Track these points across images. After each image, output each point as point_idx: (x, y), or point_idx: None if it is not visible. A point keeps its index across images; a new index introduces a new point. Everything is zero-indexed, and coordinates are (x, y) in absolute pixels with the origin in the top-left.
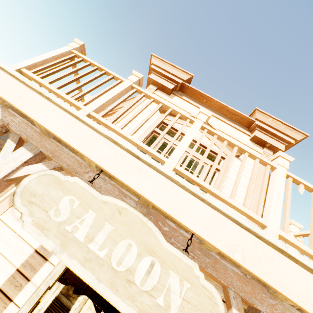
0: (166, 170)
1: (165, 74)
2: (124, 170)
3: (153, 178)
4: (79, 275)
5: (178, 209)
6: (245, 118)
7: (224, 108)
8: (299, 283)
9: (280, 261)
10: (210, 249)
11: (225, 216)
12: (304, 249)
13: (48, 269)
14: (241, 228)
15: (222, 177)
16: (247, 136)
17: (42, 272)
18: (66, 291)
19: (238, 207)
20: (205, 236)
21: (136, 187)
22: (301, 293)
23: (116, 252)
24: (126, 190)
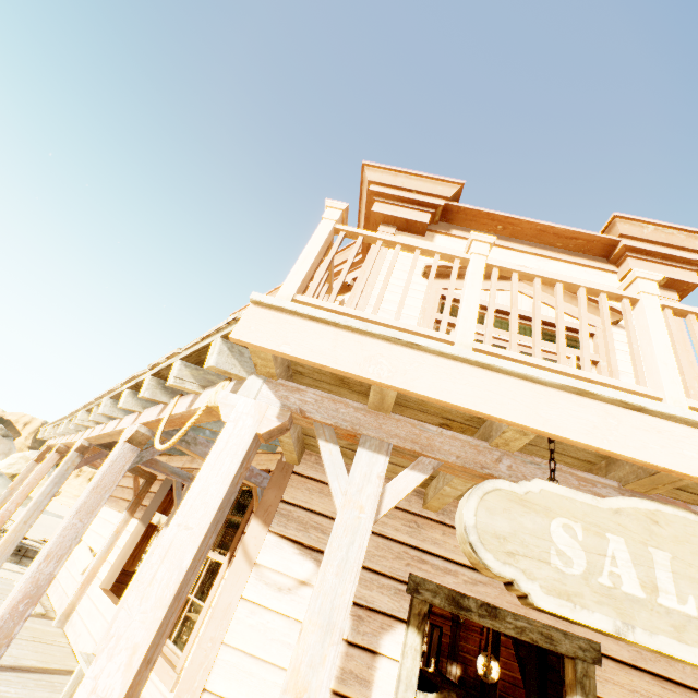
0: None
1: (404, 197)
2: (639, 443)
3: (693, 441)
4: (689, 660)
5: None
6: (596, 240)
7: (547, 232)
8: None
9: None
10: None
11: None
12: None
13: (390, 672)
14: None
15: None
16: (610, 274)
17: (382, 681)
18: None
19: None
20: None
21: (683, 467)
22: None
23: None
24: (586, 473)
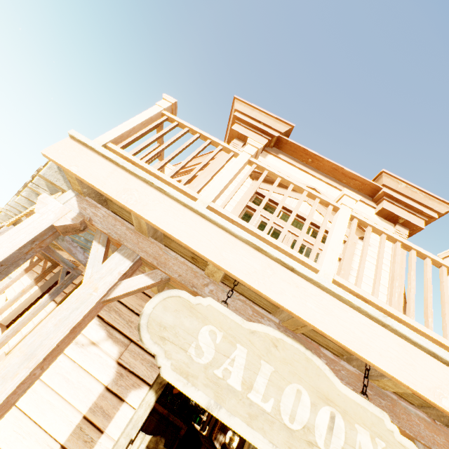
0: (332, 287)
1: (254, 124)
2: (279, 289)
3: (317, 298)
4: (247, 438)
5: (358, 340)
6: (368, 184)
7: (338, 171)
8: None
9: None
10: (385, 387)
11: (415, 346)
12: None
13: (127, 414)
14: (440, 362)
15: (390, 287)
16: (371, 208)
17: (119, 418)
18: (154, 445)
19: (423, 330)
20: (400, 378)
21: (300, 312)
22: None
23: (285, 403)
24: (261, 308)
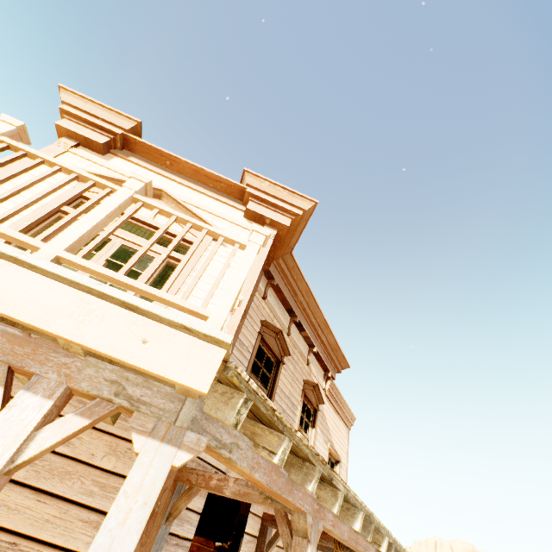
0: None
1: (88, 119)
2: None
3: None
4: None
5: None
6: (233, 185)
7: (201, 173)
8: (24, 292)
9: (6, 272)
10: None
11: None
12: (97, 270)
13: None
14: None
15: None
16: (241, 212)
17: None
18: None
19: None
20: None
21: None
22: (19, 301)
23: None
24: None
